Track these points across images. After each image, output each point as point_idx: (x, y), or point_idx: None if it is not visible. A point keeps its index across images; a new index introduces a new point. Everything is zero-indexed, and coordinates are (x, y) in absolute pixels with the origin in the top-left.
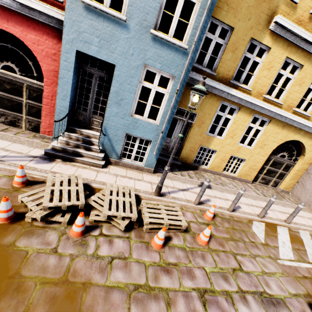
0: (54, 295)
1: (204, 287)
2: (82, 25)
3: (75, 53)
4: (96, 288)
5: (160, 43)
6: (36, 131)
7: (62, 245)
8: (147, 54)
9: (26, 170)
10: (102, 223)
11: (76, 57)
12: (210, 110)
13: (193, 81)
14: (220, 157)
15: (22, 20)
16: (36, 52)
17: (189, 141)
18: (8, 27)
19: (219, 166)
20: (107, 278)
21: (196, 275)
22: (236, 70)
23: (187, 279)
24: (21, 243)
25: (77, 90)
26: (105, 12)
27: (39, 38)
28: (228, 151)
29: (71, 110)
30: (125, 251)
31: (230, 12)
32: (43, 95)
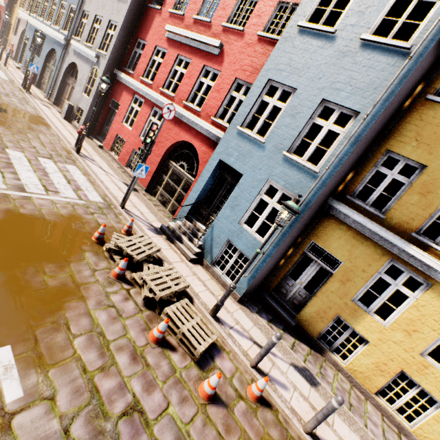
0: (67, 284)
1: (144, 408)
2: (231, 143)
3: (218, 161)
4: (84, 305)
5: (290, 163)
6: (173, 214)
7: (101, 272)
8: (274, 171)
9: (137, 227)
10: (137, 286)
11: (219, 164)
12: (367, 265)
13: (343, 217)
14: (374, 359)
15: (203, 138)
16: (201, 158)
17: (320, 297)
18: (194, 142)
19: (368, 376)
20: (95, 309)
21: (153, 394)
22: (429, 221)
23: (140, 383)
24: (88, 254)
25: (210, 189)
26: (250, 136)
27: (207, 150)
28: (396, 358)
29: (197, 203)
30: (126, 313)
31: (421, 148)
32: (190, 188)
